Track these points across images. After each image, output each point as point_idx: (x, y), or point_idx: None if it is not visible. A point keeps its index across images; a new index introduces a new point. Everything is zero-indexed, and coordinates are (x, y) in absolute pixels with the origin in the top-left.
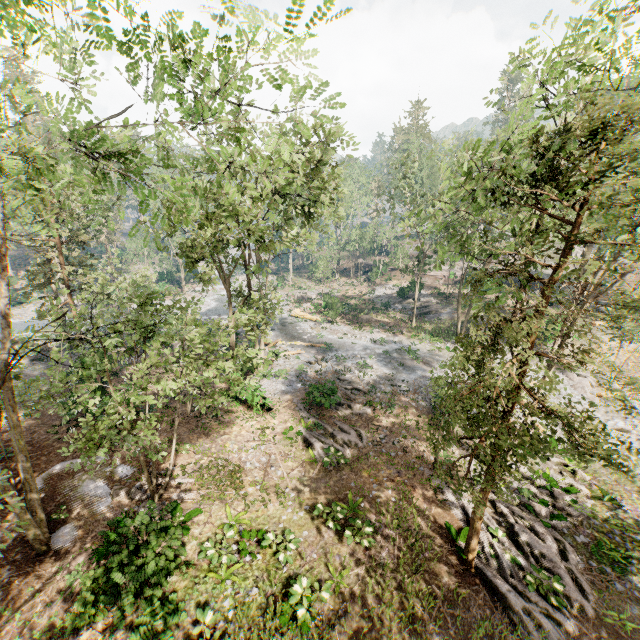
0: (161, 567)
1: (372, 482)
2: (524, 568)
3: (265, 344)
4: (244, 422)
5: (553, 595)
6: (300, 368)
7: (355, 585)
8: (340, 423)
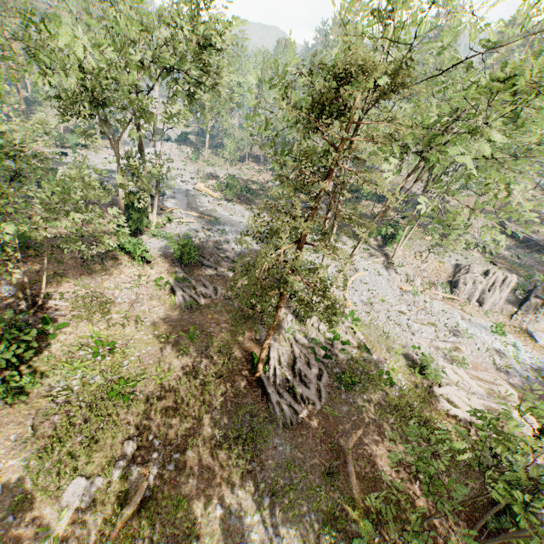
0: (14, 353)
1: (213, 322)
2: (290, 381)
3: (163, 209)
4: (125, 268)
5: (300, 397)
6: (186, 234)
7: (174, 381)
8: (204, 280)
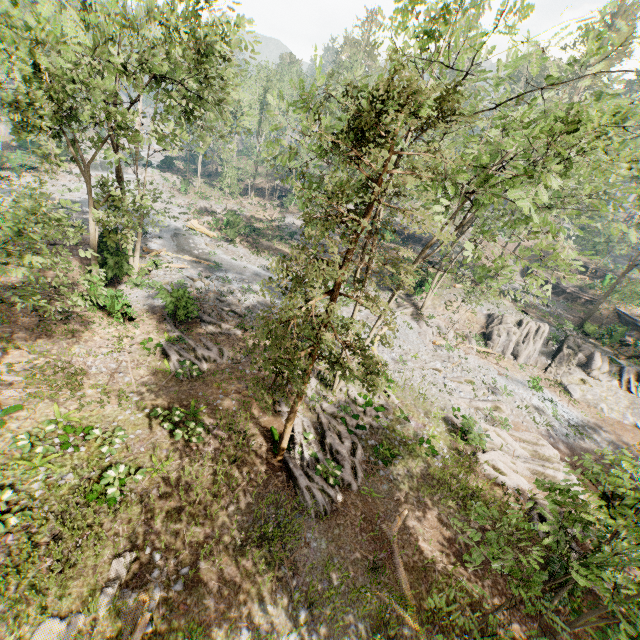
0: None
1: (220, 393)
2: (320, 460)
3: (147, 252)
4: (100, 328)
5: (333, 478)
6: (179, 283)
7: (174, 472)
8: (206, 340)
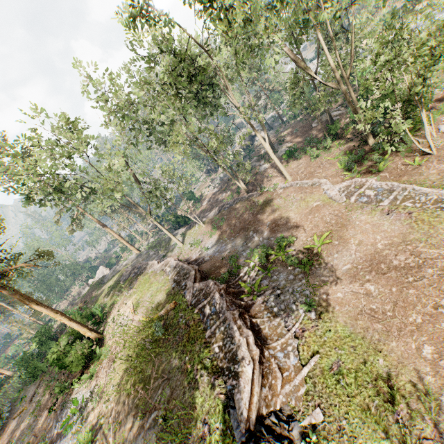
0: None
1: None
2: None
3: None
4: None
5: None
6: None
7: None
8: None
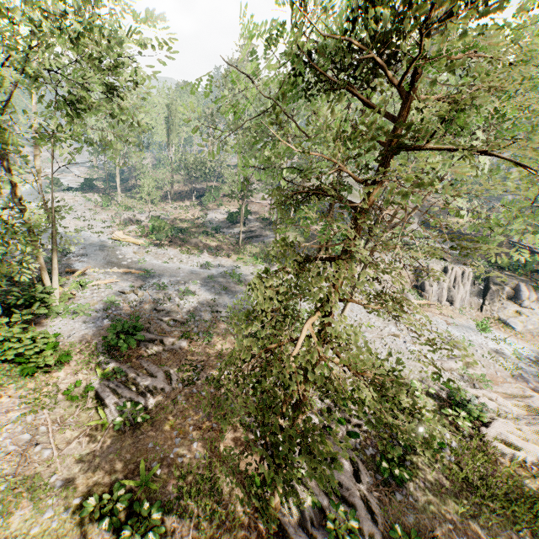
0: None
1: (175, 436)
2: (324, 508)
3: (70, 273)
4: (10, 383)
5: (349, 533)
6: (109, 300)
7: None
8: (148, 364)
